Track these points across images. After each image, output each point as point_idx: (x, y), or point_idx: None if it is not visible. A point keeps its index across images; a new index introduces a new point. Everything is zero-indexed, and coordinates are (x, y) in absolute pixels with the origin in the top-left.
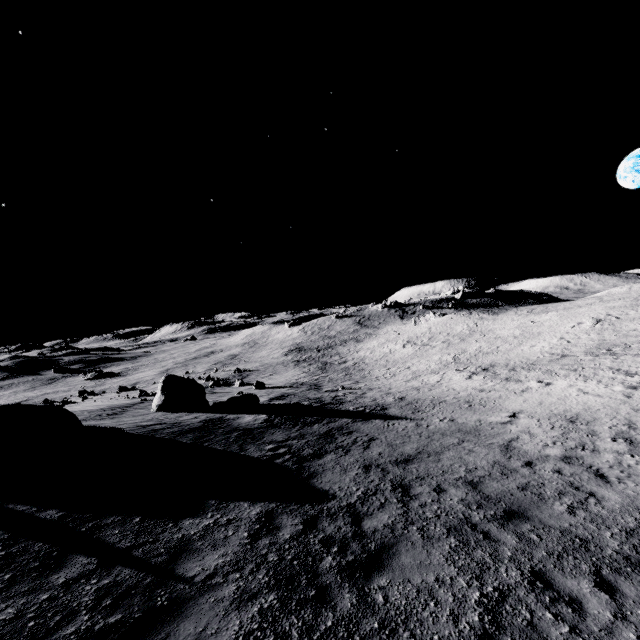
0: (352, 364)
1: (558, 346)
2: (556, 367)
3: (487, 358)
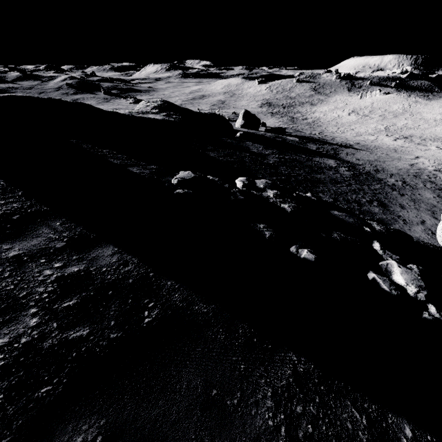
0: (312, 121)
1: None
2: None
3: (409, 131)
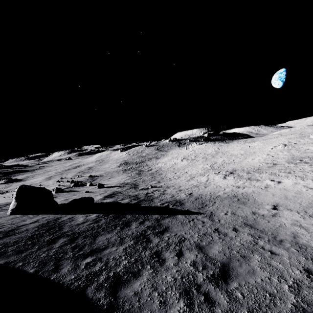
0: (155, 171)
1: (268, 159)
2: (275, 171)
3: (229, 166)
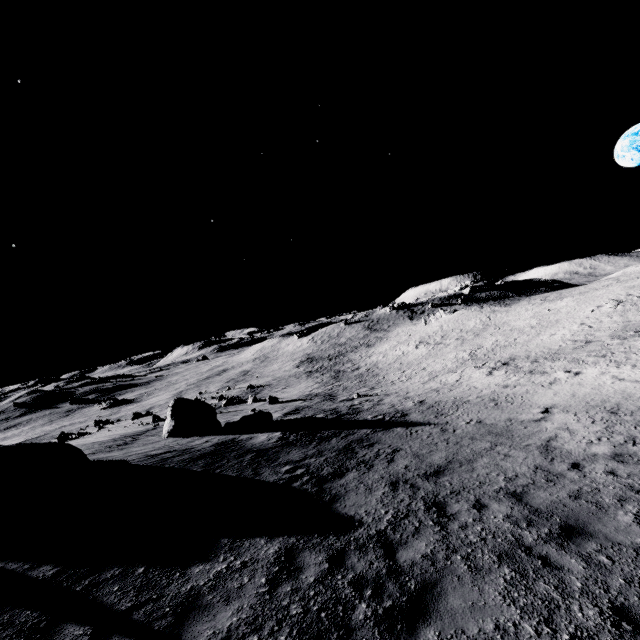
0: (365, 370)
1: (580, 332)
2: (582, 354)
3: (505, 351)
